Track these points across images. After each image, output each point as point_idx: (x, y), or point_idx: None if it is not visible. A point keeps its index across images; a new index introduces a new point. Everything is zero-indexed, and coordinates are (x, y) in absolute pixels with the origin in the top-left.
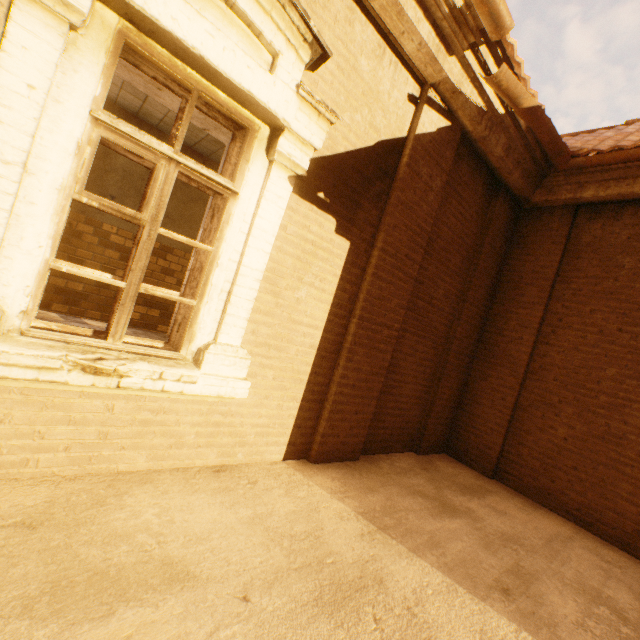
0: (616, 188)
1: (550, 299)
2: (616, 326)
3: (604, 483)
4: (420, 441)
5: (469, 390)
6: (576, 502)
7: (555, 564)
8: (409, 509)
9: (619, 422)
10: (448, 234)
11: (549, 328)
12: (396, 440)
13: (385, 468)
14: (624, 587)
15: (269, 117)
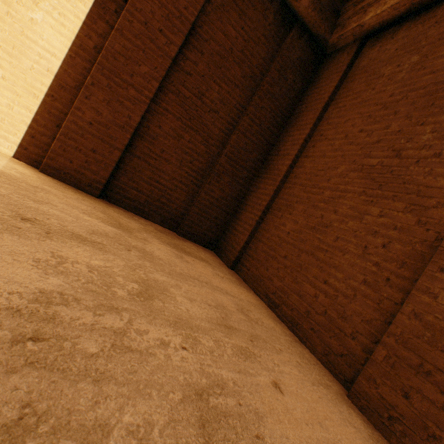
0: (391, 1)
1: (321, 120)
2: (359, 128)
3: (300, 269)
4: (182, 224)
5: (244, 201)
6: (275, 287)
7: (157, 271)
8: (69, 202)
9: (331, 212)
10: (226, 43)
11: (312, 144)
12: (154, 211)
13: (115, 209)
14: (217, 314)
15: None
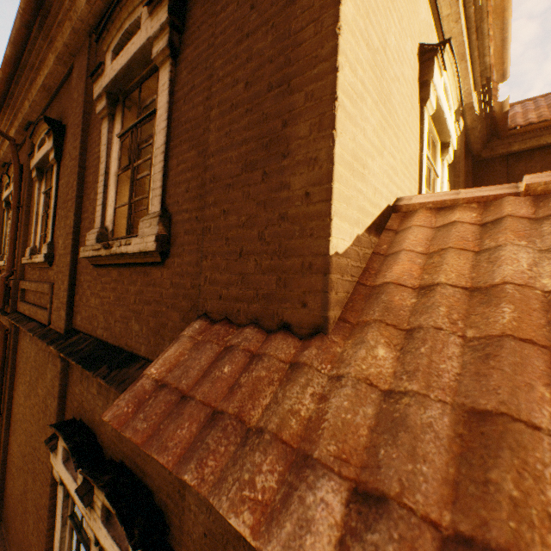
0: (530, 143)
1: None
2: None
3: None
4: None
5: None
6: None
7: None
8: None
9: None
10: None
11: None
12: None
13: None
14: None
15: (446, 139)
